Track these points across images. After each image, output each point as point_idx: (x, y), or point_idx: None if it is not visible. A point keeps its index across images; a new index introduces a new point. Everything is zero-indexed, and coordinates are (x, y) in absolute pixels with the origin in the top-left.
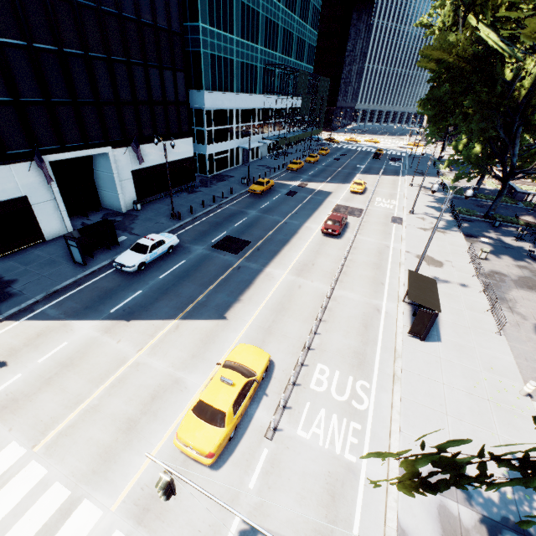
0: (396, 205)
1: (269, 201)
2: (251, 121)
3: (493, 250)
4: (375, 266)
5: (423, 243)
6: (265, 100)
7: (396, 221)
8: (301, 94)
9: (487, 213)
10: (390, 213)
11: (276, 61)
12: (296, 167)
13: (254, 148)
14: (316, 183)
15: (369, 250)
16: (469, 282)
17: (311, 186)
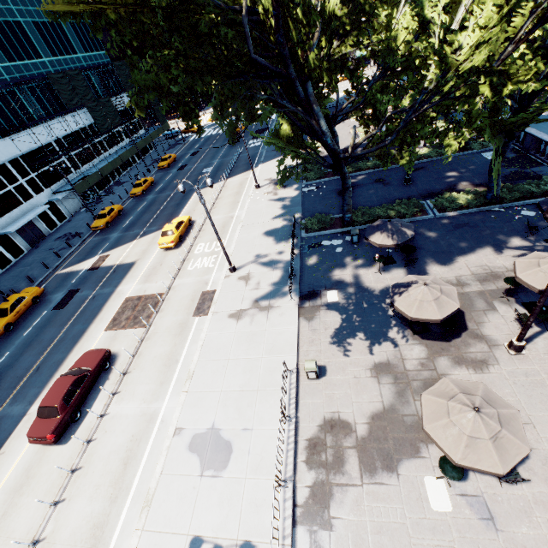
0: (221, 253)
1: (11, 348)
2: (6, 184)
3: (341, 329)
4: (88, 545)
5: (220, 373)
6: (15, 142)
7: (202, 308)
8: (81, 105)
9: (342, 217)
10: (202, 285)
11: (4, 76)
12: (102, 223)
13: (45, 213)
14: (123, 247)
15: (108, 463)
16: (263, 523)
17: (111, 259)
